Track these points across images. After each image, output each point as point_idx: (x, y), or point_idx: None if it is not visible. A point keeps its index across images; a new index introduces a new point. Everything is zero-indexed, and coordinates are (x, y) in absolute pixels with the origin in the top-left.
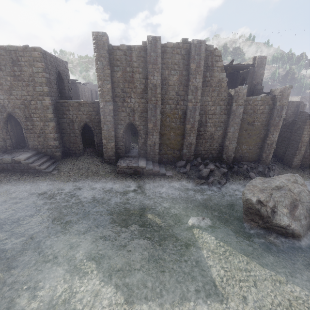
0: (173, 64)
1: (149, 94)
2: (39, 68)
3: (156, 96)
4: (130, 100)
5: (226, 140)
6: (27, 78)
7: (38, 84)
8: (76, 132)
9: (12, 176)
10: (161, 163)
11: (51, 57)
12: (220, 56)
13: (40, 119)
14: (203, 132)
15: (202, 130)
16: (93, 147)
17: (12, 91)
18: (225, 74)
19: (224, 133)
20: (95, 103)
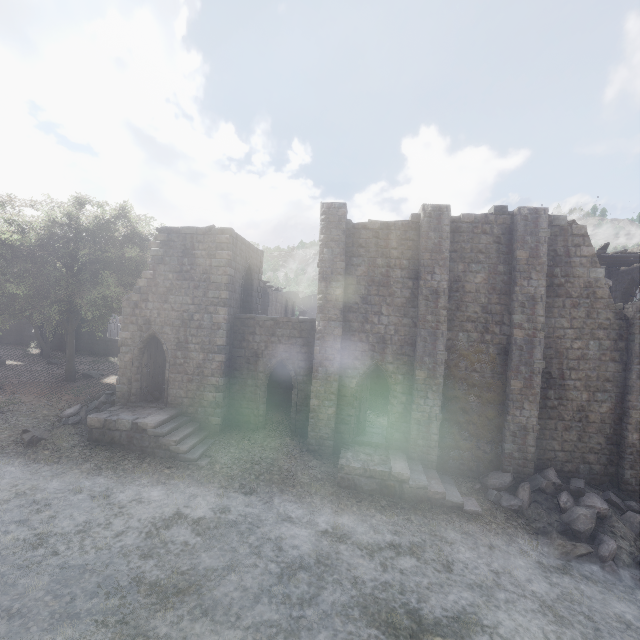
0: (474, 251)
1: (422, 309)
2: (223, 260)
3: (437, 313)
4: (377, 319)
5: (628, 429)
6: (199, 275)
7: (215, 286)
8: (258, 377)
9: (123, 459)
10: (442, 472)
11: (243, 244)
12: (585, 236)
13: (201, 348)
14: (557, 403)
15: (553, 395)
16: (284, 413)
17: (169, 297)
18: (602, 272)
19: (618, 409)
20: (306, 322)
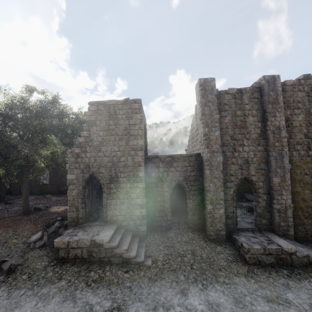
0: (295, 102)
1: (271, 139)
2: (137, 120)
3: (281, 141)
4: (242, 148)
5: None
6: (122, 131)
7: (133, 137)
8: (164, 195)
9: (88, 271)
10: (296, 241)
11: (143, 111)
12: None
13: (127, 180)
14: None
15: None
16: (177, 216)
17: (101, 147)
18: None
19: None
20: (192, 156)
